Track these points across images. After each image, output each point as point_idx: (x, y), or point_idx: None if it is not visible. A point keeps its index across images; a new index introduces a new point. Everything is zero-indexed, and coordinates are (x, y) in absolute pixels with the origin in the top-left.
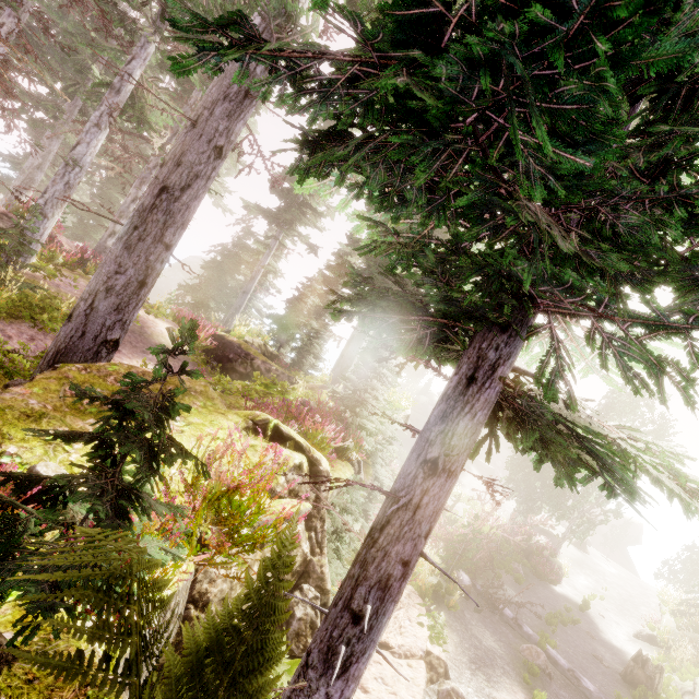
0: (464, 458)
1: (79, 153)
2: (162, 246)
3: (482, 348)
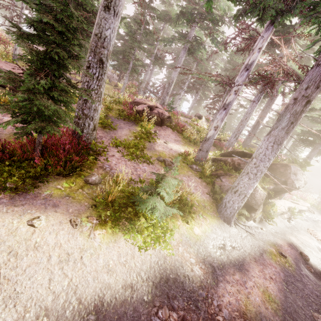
0: (312, 157)
1: None
2: (257, 130)
3: (315, 146)
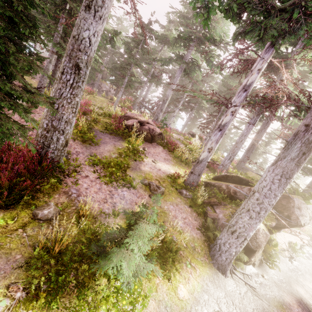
0: None
1: None
2: (251, 153)
3: None
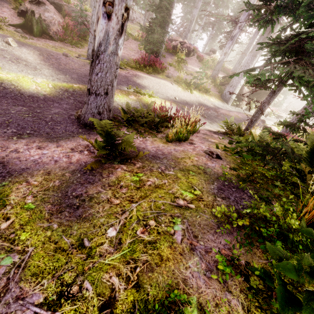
0: None
1: (235, 42)
2: (257, 59)
3: None
